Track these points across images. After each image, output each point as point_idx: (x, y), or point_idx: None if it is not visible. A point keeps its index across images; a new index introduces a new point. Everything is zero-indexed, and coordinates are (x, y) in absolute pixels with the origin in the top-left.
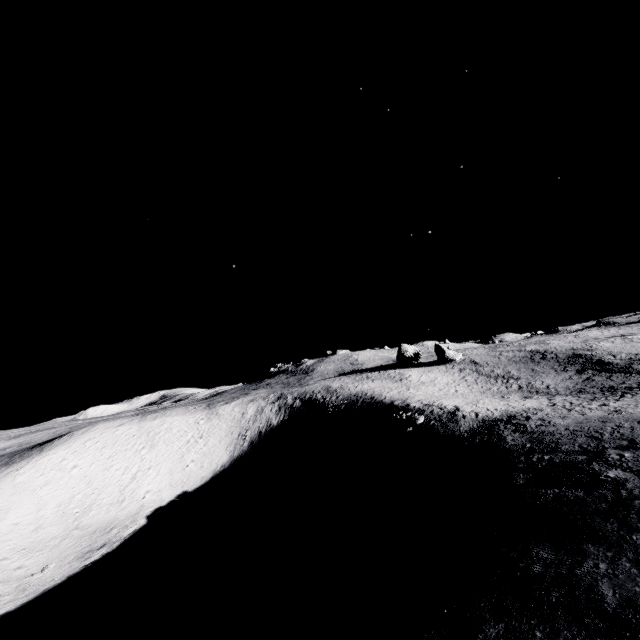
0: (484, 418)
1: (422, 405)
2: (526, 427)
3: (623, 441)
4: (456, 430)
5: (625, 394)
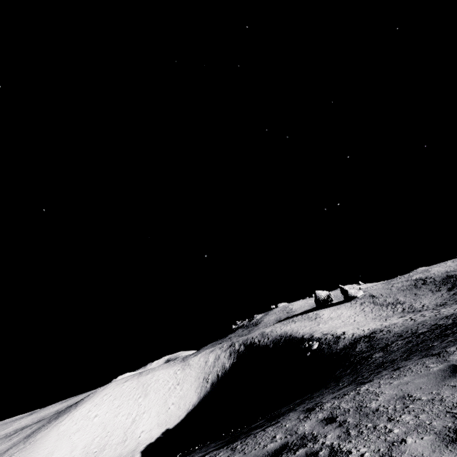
0: (356, 337)
1: (321, 335)
2: (374, 337)
3: (410, 334)
4: (334, 349)
5: None
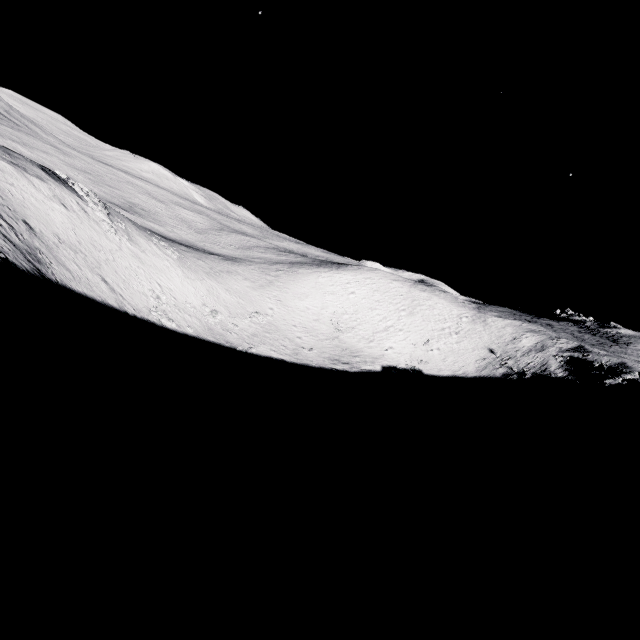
0: None
1: None
2: None
3: None
4: None
5: None
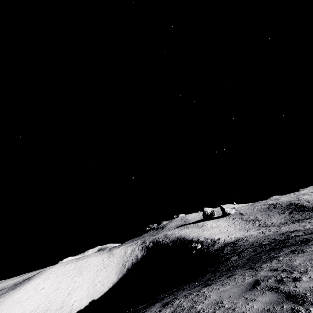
0: (226, 242)
1: (204, 239)
2: (236, 244)
3: (258, 244)
4: (211, 250)
5: (296, 222)
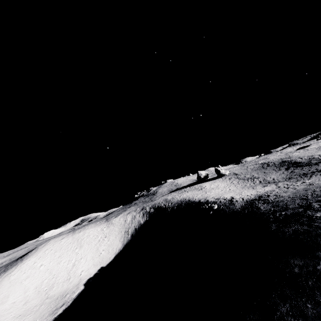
0: (247, 200)
1: (214, 199)
2: (269, 200)
3: (318, 198)
4: (234, 208)
5: (312, 175)
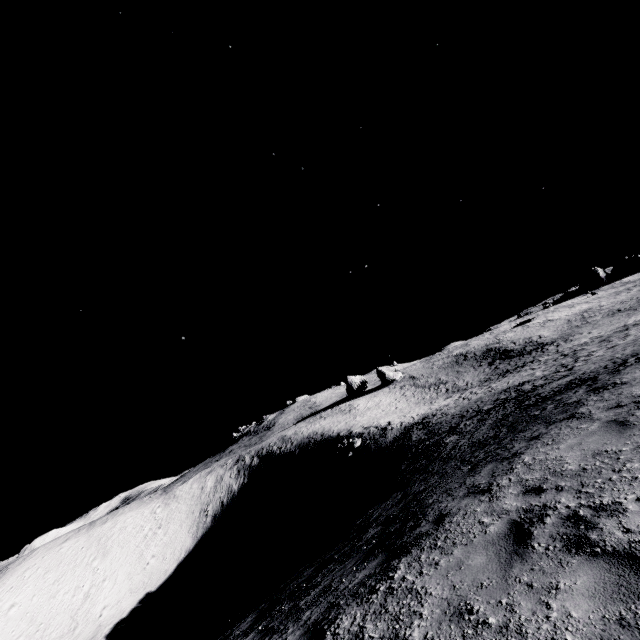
0: (406, 425)
1: (362, 429)
2: (429, 423)
3: (474, 413)
4: (383, 443)
5: (509, 374)
